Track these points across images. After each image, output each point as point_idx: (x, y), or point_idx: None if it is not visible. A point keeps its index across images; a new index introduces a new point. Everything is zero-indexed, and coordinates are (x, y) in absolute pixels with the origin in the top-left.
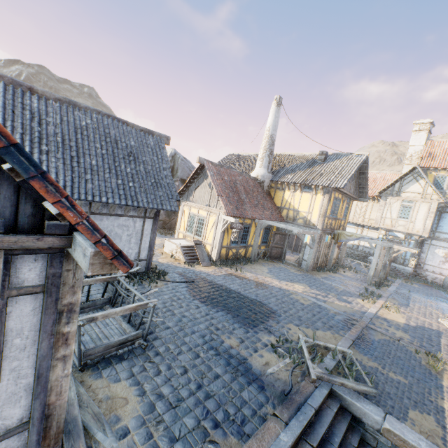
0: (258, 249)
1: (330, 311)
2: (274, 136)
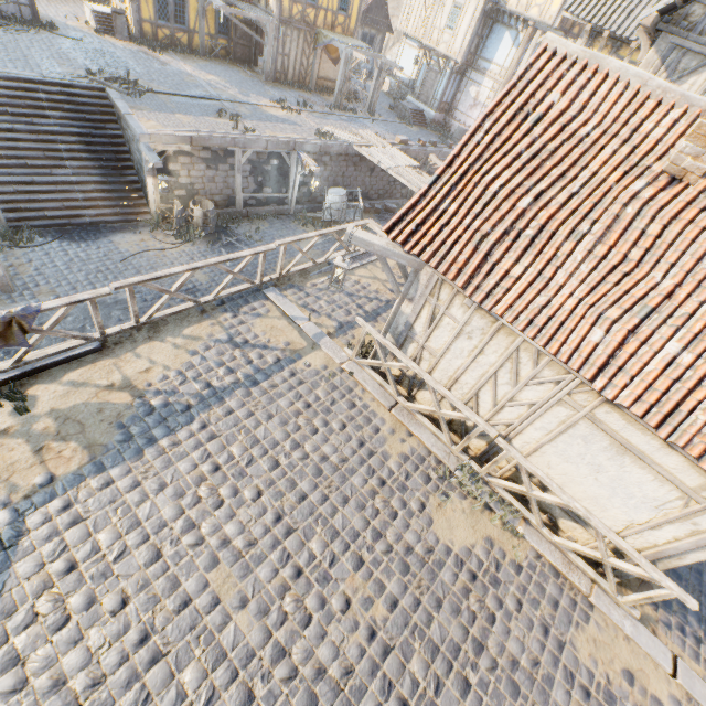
0: (209, 41)
1: (202, 90)
2: None
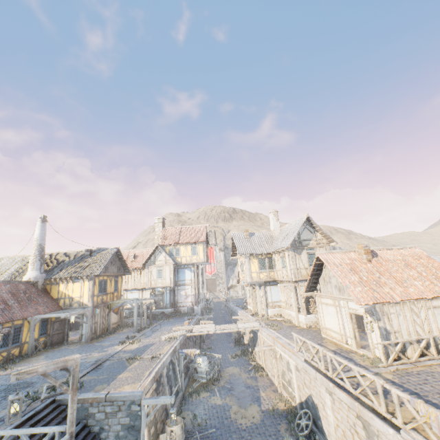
0: (36, 342)
1: (85, 363)
2: (44, 244)
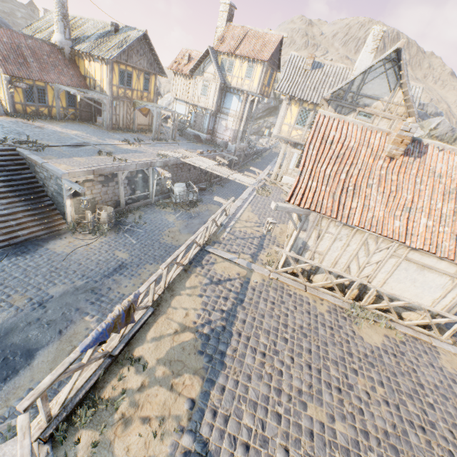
0: (63, 111)
1: (76, 140)
2: None
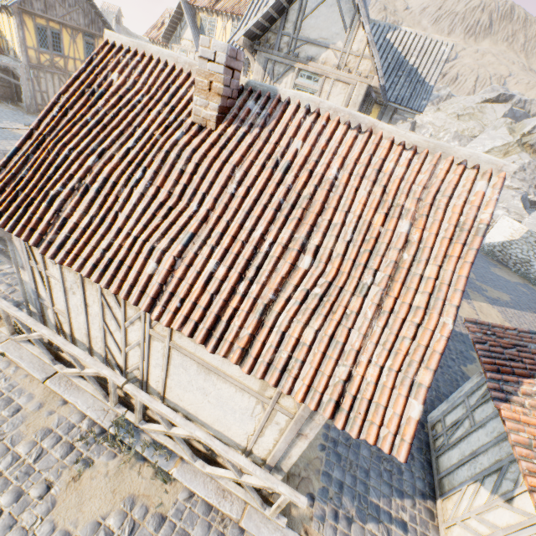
0: None
1: None
2: None
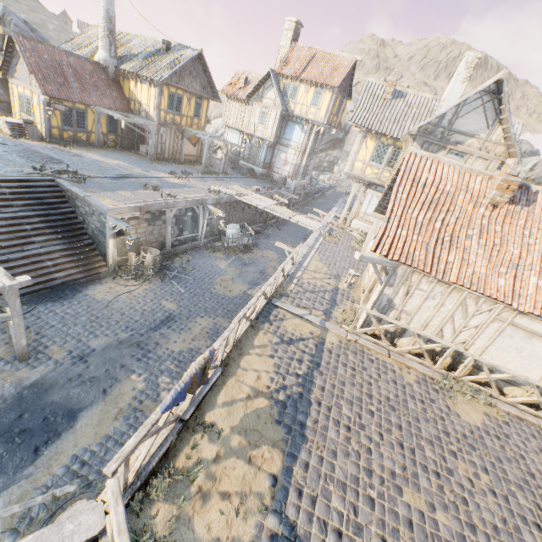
0: (103, 137)
1: (118, 171)
2: (111, 12)
